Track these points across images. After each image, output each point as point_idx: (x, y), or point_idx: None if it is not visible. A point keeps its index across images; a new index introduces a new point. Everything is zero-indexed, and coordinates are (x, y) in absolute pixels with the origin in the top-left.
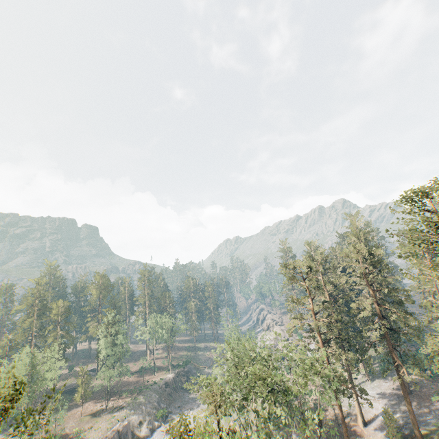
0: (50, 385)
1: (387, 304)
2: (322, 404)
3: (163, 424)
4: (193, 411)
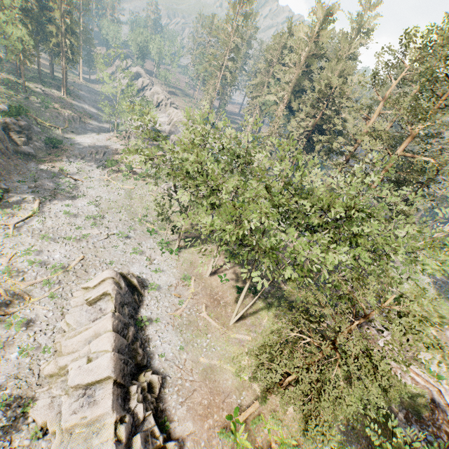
0: None
1: None
2: None
3: (0, 212)
4: (62, 195)
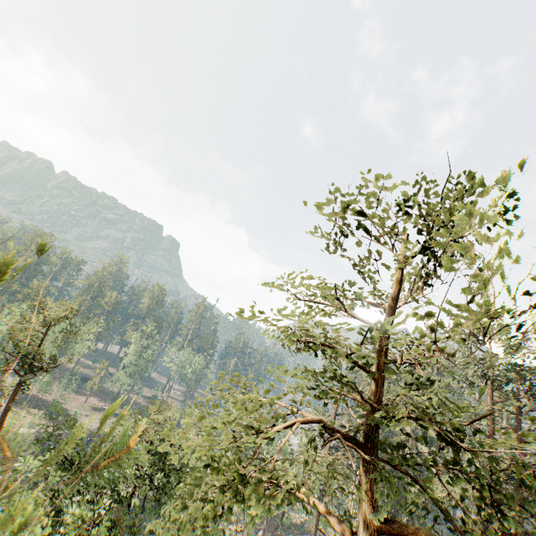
0: (75, 355)
1: (418, 443)
2: (310, 527)
3: None
4: None
